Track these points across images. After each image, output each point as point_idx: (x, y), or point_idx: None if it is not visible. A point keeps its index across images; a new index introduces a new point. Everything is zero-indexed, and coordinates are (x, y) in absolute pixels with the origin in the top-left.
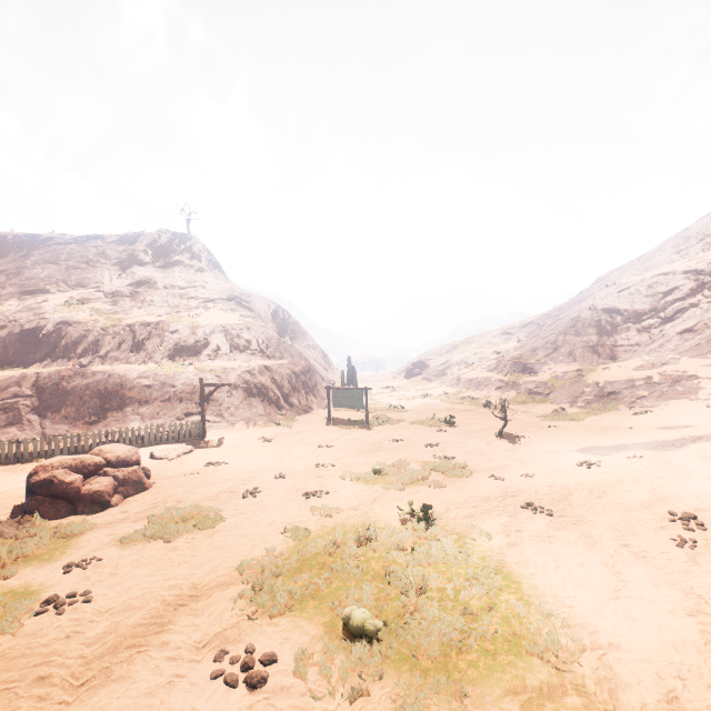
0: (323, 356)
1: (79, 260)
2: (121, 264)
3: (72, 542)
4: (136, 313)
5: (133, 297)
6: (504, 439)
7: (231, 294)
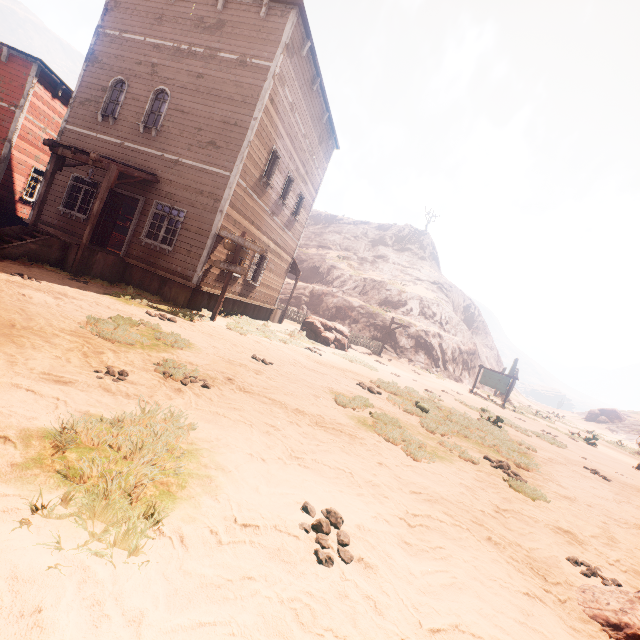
0: (497, 359)
1: (351, 235)
2: (373, 242)
3: (315, 345)
4: (370, 273)
5: (372, 263)
6: (639, 471)
7: (437, 280)
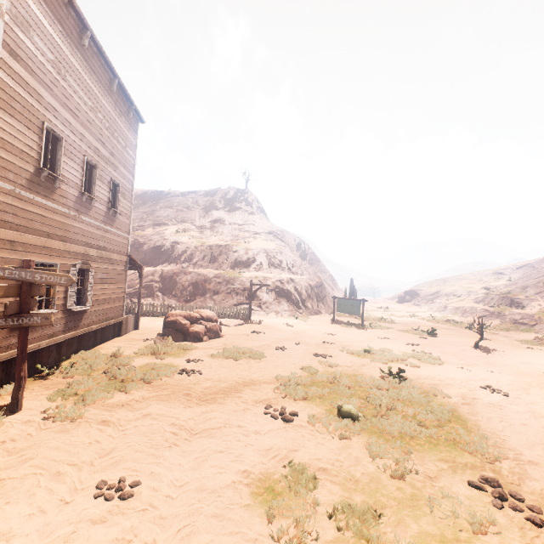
0: (331, 279)
1: (183, 206)
2: (206, 209)
3: (187, 352)
4: (213, 239)
5: (212, 229)
6: (479, 349)
7: (270, 230)
